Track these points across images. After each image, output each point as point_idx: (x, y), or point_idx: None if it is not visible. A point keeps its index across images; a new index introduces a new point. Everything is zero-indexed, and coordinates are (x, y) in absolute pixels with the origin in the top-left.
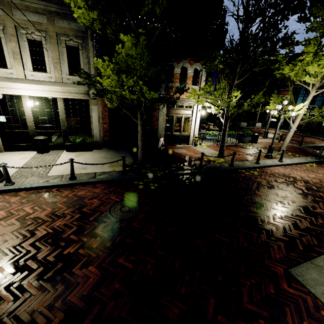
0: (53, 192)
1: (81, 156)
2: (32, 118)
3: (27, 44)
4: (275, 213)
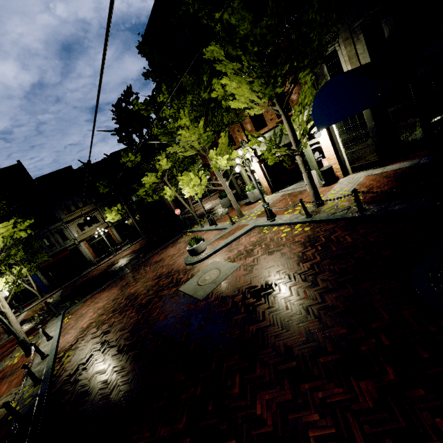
0: None
1: None
2: None
3: None
4: (149, 318)
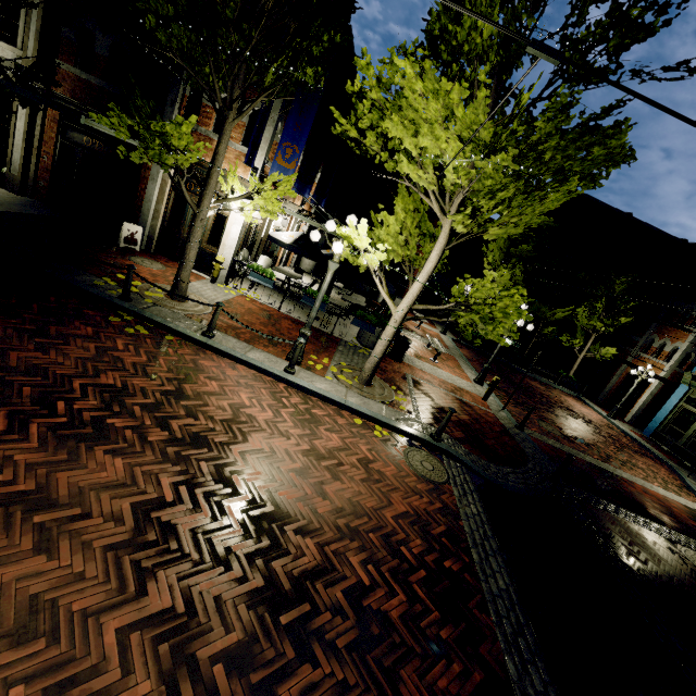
0: None
1: None
2: None
3: None
4: None
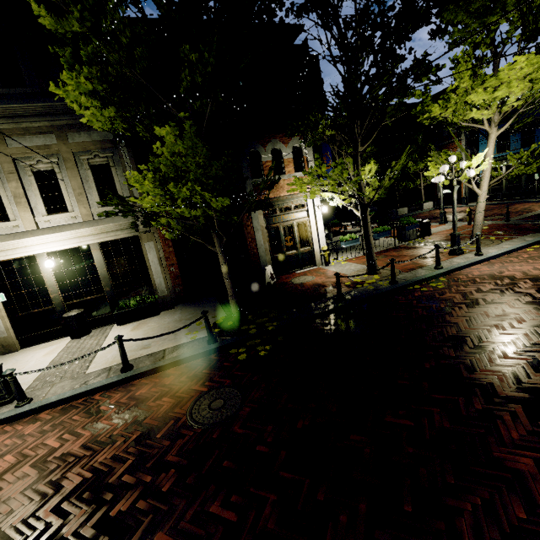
0: (95, 400)
1: (141, 327)
2: (56, 285)
3: (34, 179)
4: (491, 350)
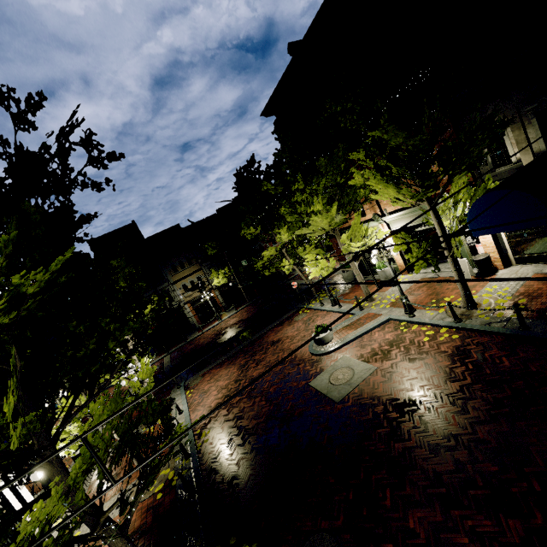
0: None
1: None
2: None
3: None
4: (283, 411)
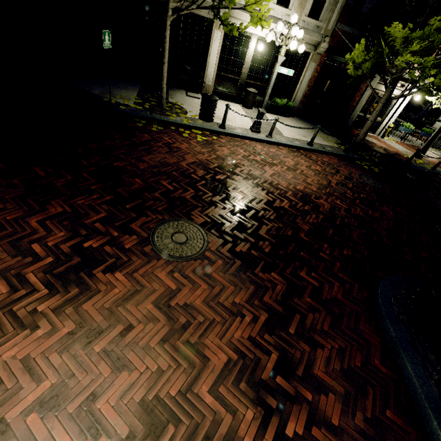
0: (303, 153)
1: (285, 121)
2: (249, 64)
3: None
4: None
